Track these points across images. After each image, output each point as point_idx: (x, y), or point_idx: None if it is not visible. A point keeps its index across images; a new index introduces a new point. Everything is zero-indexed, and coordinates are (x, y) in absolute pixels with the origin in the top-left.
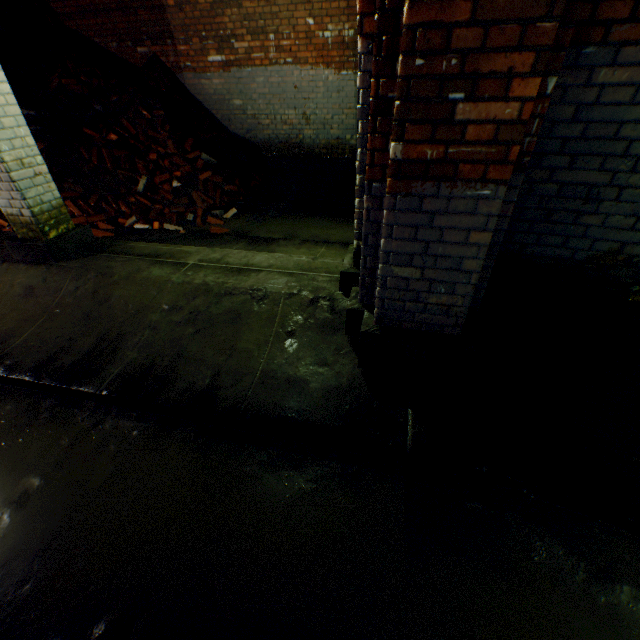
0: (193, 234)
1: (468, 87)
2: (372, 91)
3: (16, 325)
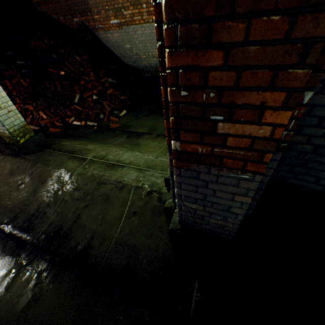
0: (100, 129)
1: (226, 112)
2: (163, 94)
3: (4, 193)
